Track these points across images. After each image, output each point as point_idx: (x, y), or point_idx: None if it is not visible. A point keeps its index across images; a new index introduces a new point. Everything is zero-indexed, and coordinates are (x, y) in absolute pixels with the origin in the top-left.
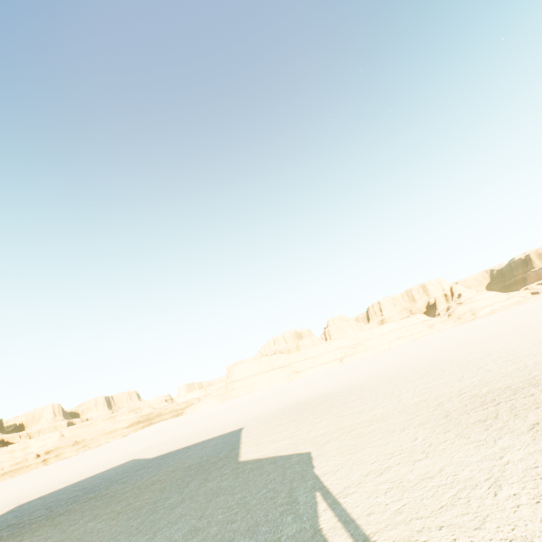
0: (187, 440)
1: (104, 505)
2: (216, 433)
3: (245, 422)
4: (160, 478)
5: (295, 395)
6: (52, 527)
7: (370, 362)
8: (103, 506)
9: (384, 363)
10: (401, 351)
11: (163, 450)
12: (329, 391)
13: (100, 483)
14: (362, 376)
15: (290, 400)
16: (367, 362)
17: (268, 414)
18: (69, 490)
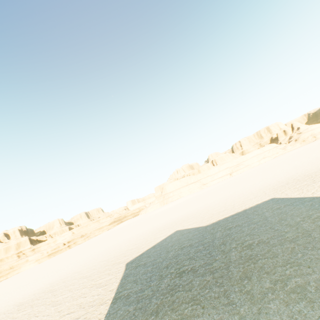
0: (212, 215)
1: (316, 245)
2: (240, 206)
3: (254, 198)
4: (319, 223)
5: (253, 186)
6: (292, 266)
7: (271, 167)
8: (319, 245)
9: (302, 161)
10: (286, 159)
11: (204, 222)
12: (306, 173)
13: (203, 241)
14: (311, 165)
15: (261, 186)
16: (266, 168)
17: (271, 191)
18: (169, 250)
